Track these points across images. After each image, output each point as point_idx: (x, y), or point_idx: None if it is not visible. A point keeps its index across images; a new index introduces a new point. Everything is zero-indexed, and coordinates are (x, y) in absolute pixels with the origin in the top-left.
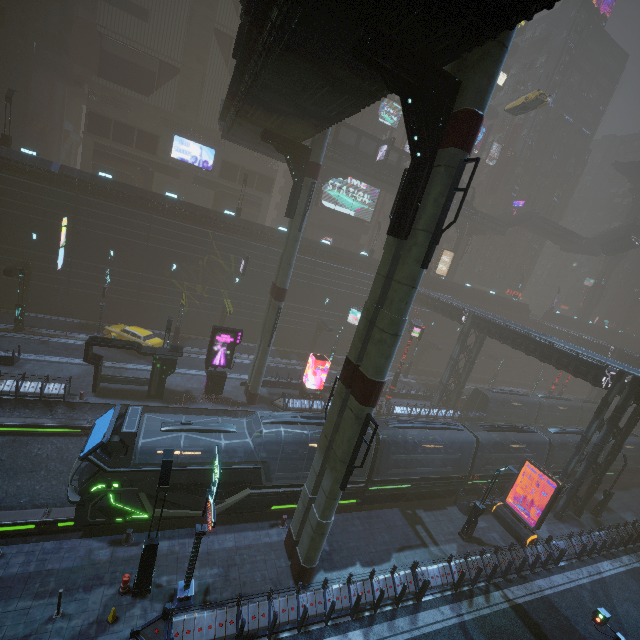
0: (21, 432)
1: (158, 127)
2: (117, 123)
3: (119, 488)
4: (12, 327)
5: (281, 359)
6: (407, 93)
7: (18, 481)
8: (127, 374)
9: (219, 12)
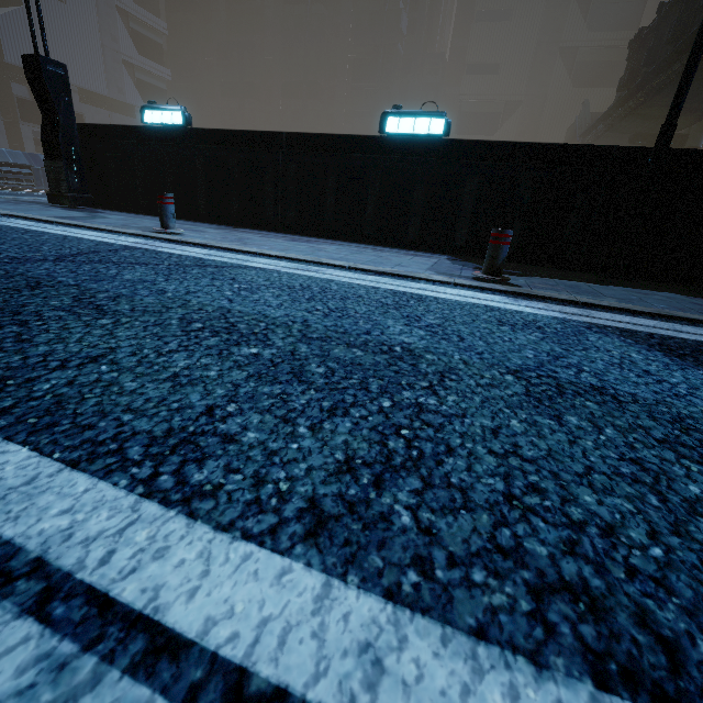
0: None
1: None
2: None
3: None
4: None
5: None
6: None
7: None
8: None
9: (565, 31)
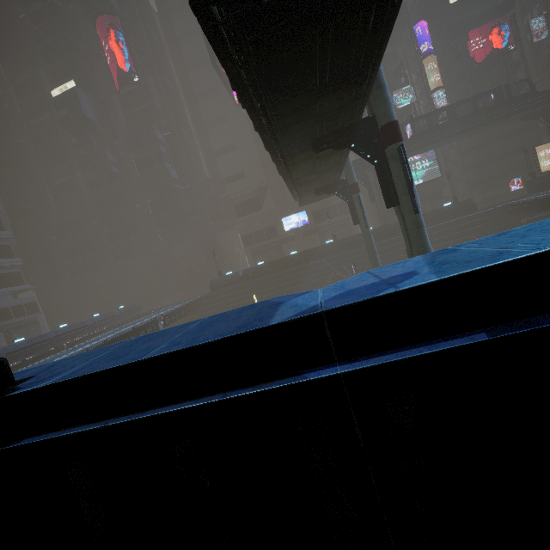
0: None
1: (272, 221)
2: (254, 233)
3: None
4: None
5: None
6: (349, 144)
7: None
8: None
9: None
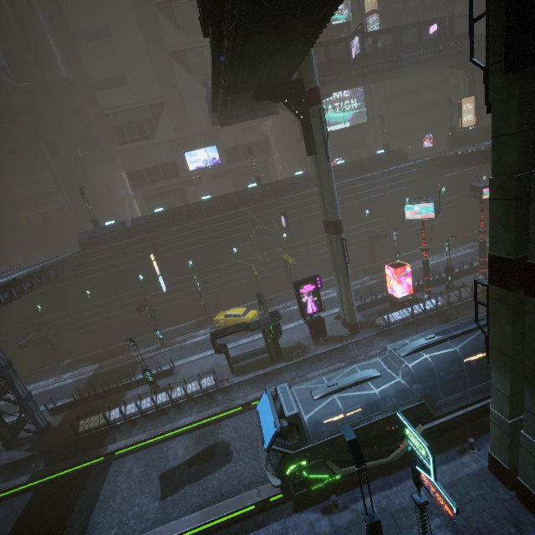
0: (204, 424)
1: (171, 155)
2: (146, 170)
3: (307, 464)
4: (159, 345)
5: (352, 282)
6: None
7: (222, 466)
8: (246, 348)
9: (166, 38)
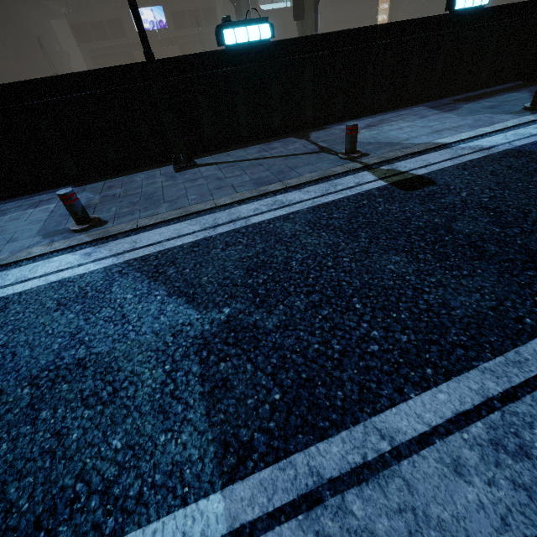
0: None
1: (116, 10)
2: (91, 24)
3: None
4: None
5: None
6: None
7: None
8: None
9: None
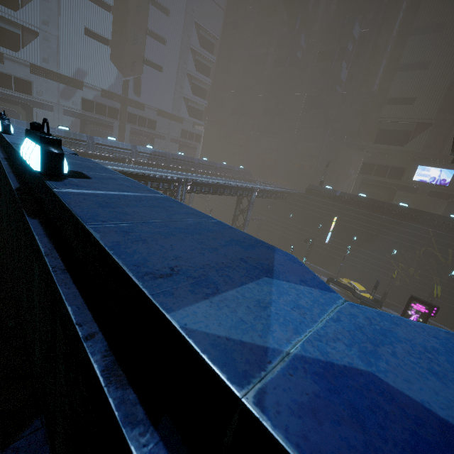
0: None
1: (406, 163)
2: (378, 165)
3: None
4: None
5: None
6: None
7: None
8: None
9: None
